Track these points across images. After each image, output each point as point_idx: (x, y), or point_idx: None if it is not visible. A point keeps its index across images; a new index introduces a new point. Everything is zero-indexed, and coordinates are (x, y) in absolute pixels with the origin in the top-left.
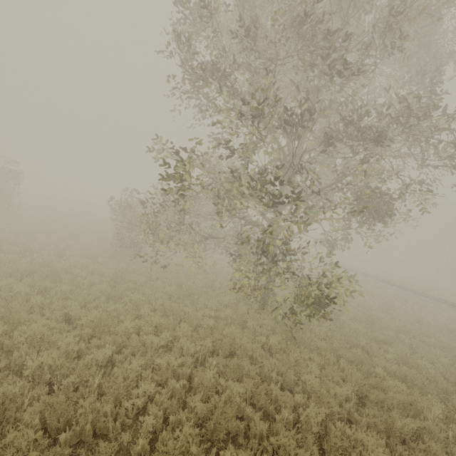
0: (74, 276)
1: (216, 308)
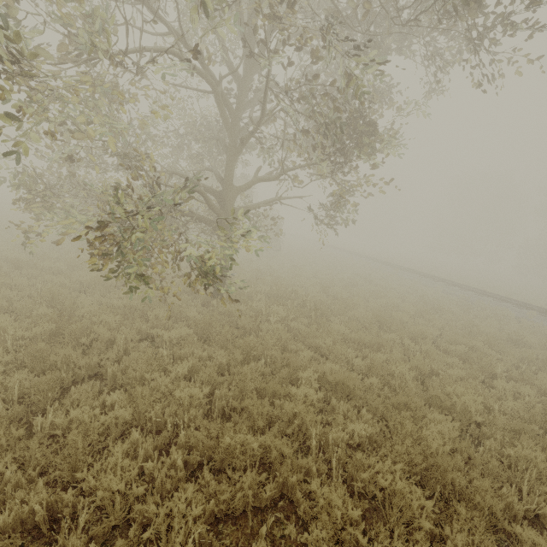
0: None
1: None
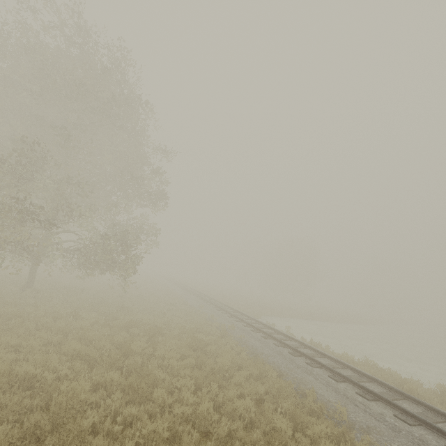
0: None
1: None
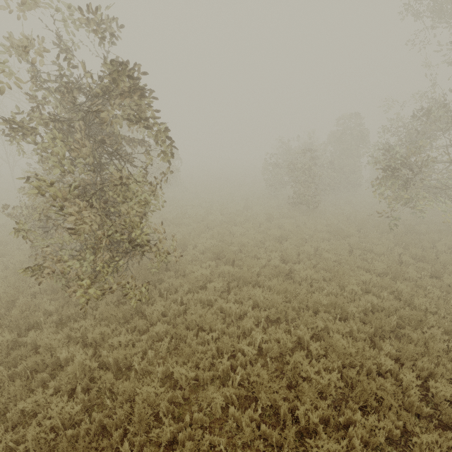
0: (313, 236)
1: (444, 252)
